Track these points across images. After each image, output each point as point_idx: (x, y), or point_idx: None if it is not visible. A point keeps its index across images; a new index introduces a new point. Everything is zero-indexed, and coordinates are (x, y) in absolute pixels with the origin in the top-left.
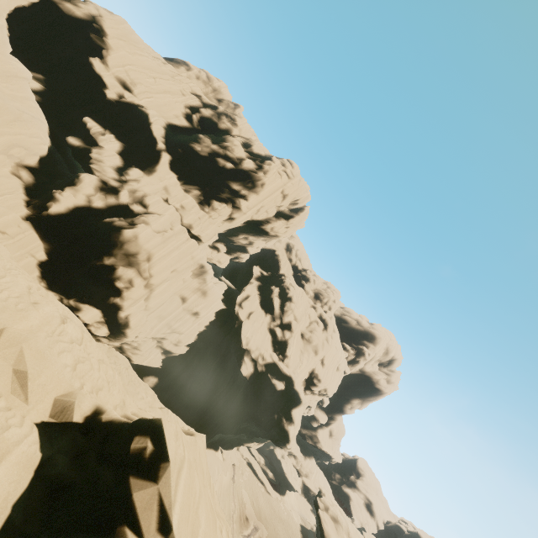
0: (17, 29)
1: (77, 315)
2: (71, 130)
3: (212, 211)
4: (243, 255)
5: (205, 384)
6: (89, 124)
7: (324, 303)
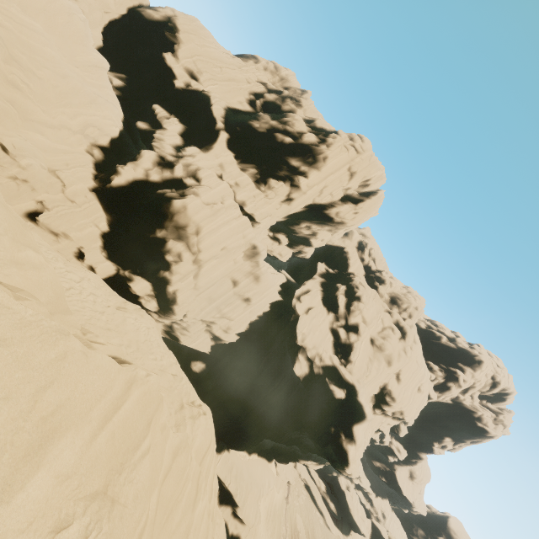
0: (110, 41)
1: (129, 285)
2: (143, 119)
3: (268, 190)
4: (306, 249)
5: (254, 379)
6: (157, 110)
7: (403, 309)
